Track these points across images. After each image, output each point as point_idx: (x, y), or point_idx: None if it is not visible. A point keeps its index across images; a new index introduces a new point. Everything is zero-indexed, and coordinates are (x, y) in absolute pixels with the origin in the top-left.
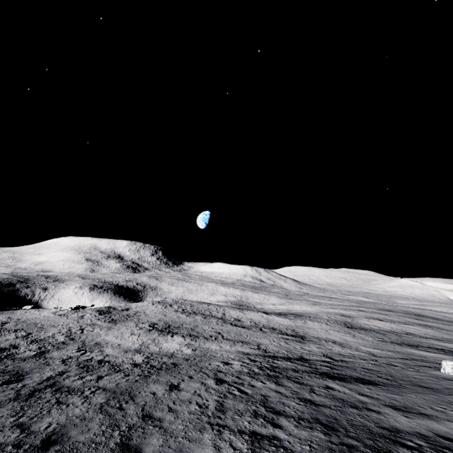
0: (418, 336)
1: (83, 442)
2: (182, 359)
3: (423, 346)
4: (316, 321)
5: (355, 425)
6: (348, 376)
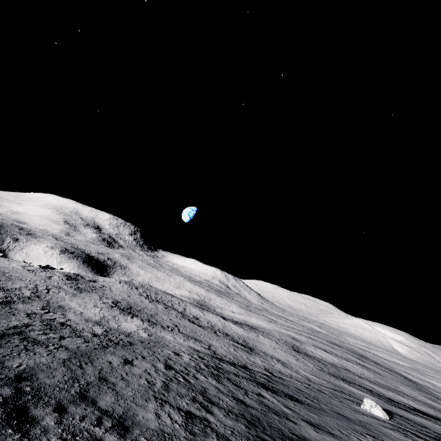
0: (354, 374)
1: (49, 384)
2: (138, 341)
3: (355, 383)
4: (267, 337)
5: (273, 426)
6: (281, 390)
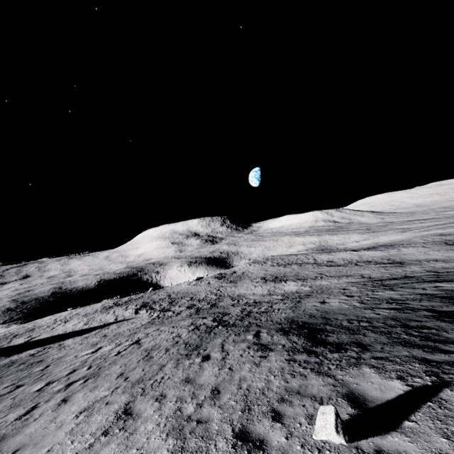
0: None
1: (305, 320)
2: (308, 293)
3: None
4: (410, 247)
5: None
6: None
